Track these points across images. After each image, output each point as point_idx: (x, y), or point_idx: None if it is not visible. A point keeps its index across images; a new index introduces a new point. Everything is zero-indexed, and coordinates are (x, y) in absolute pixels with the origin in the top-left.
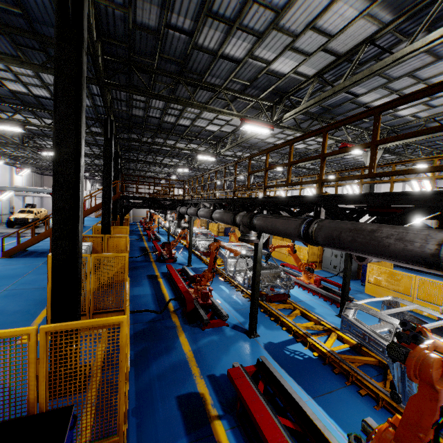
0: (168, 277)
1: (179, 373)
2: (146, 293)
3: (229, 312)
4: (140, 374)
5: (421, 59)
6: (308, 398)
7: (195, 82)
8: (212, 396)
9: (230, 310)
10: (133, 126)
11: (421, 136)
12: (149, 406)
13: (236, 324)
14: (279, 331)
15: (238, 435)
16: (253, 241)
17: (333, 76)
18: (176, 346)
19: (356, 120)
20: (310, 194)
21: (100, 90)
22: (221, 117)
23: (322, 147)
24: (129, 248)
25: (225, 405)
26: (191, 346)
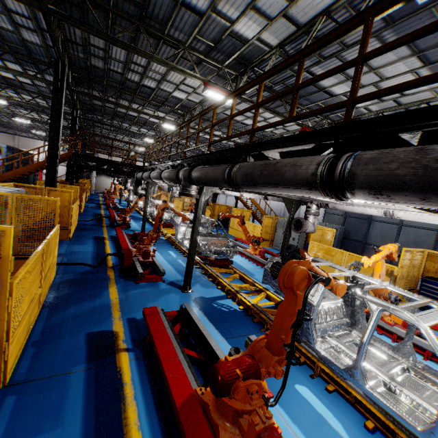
0: (116, 240)
1: (98, 315)
2: (87, 251)
3: (170, 272)
4: (53, 314)
5: (372, 44)
6: (221, 339)
7: (157, 33)
8: (126, 334)
9: (171, 270)
10: (94, 80)
11: (331, 76)
12: (54, 339)
13: (173, 281)
14: (214, 289)
15: (141, 364)
16: (192, 196)
17: (294, 50)
18: (103, 294)
19: (285, 65)
20: None
21: (44, 19)
22: (187, 82)
23: (257, 96)
24: (82, 213)
25: (137, 341)
26: (119, 295)
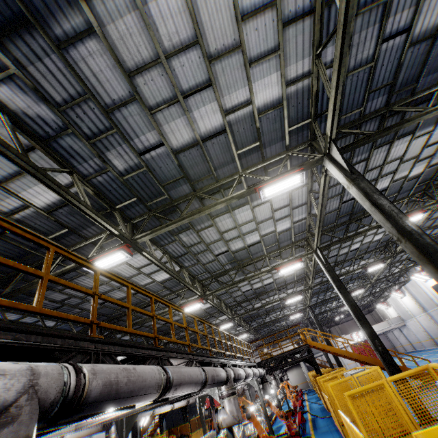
0: None
1: None
2: None
3: None
4: None
5: (207, 231)
6: None
7: (145, 305)
8: None
9: None
10: (168, 331)
11: None
12: None
13: None
14: None
15: None
16: None
17: (192, 260)
18: None
19: None
20: (422, 281)
21: None
22: None
23: None
24: None
25: None
26: None
